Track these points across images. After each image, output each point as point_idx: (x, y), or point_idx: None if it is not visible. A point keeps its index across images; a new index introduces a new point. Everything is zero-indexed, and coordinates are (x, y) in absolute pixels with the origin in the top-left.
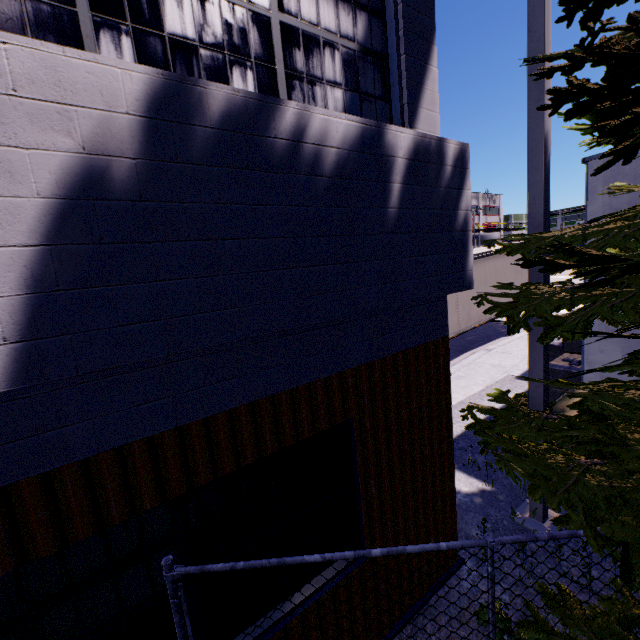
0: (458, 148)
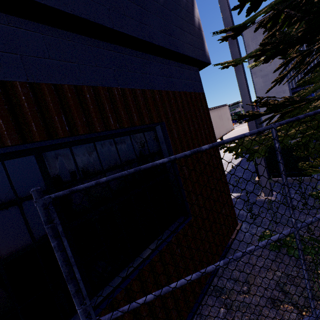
0: None
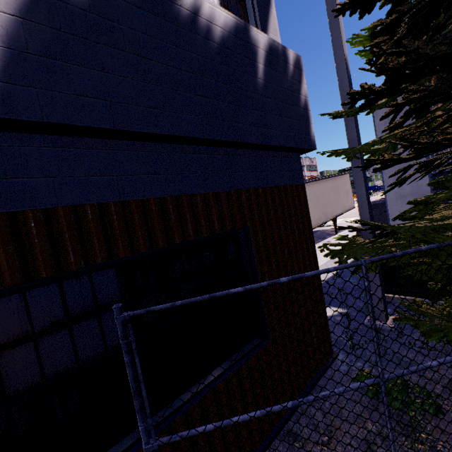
0: (295, 56)
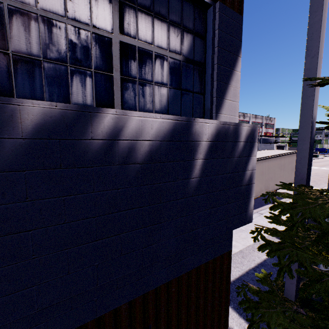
0: (250, 129)
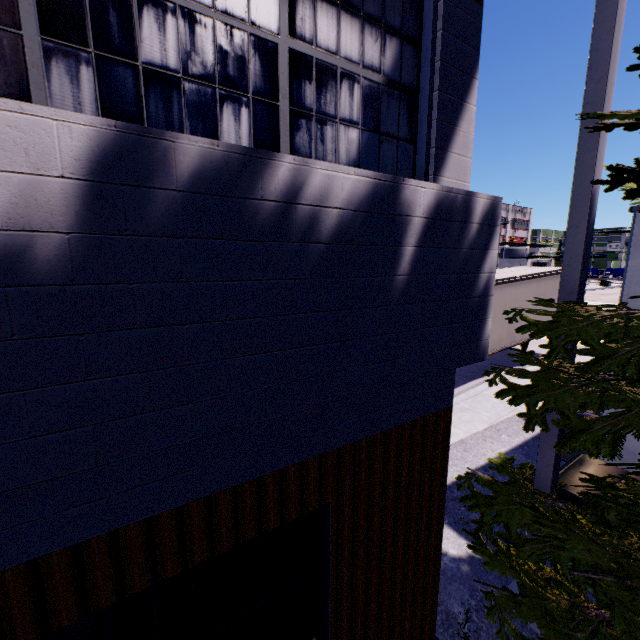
0: (489, 202)
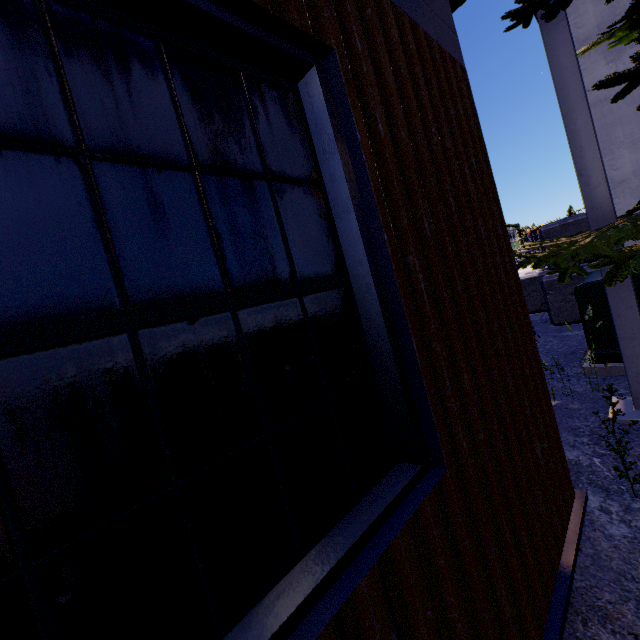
0: None
